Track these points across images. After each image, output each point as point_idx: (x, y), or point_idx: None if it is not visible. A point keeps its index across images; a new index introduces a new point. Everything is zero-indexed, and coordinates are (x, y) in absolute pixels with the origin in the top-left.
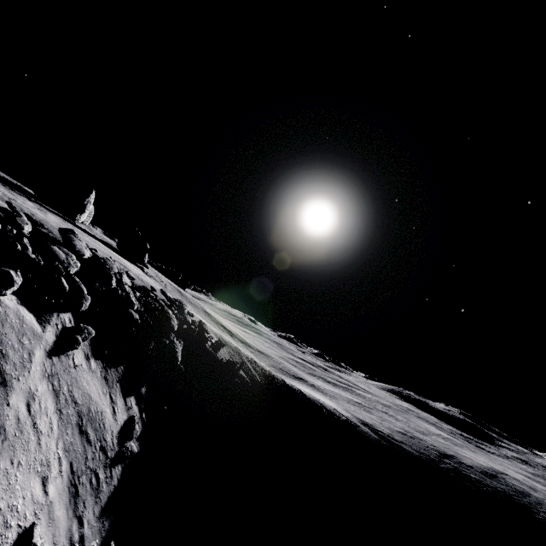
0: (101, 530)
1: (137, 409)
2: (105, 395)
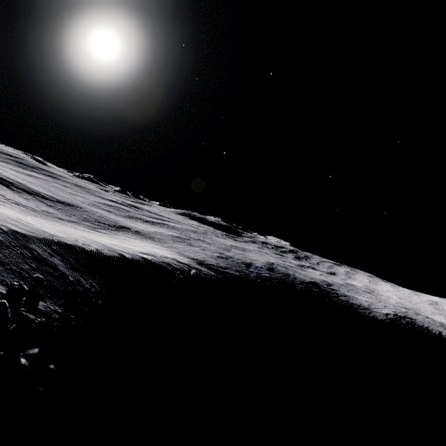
0: None
1: None
2: None
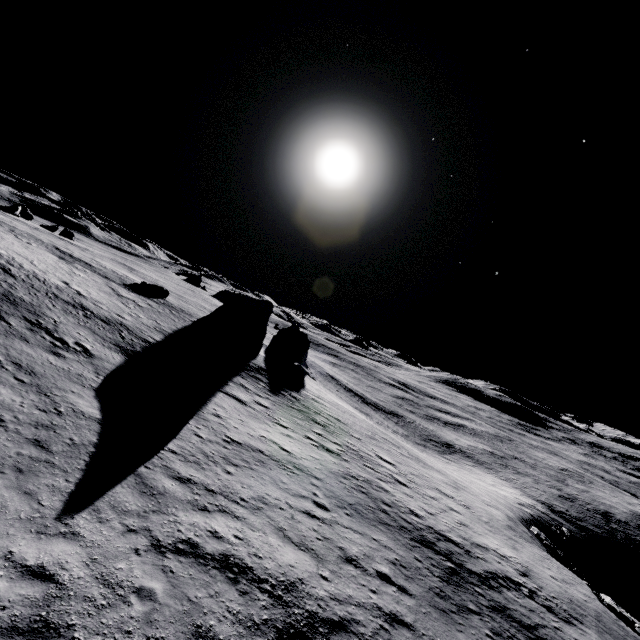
0: None
1: None
2: None
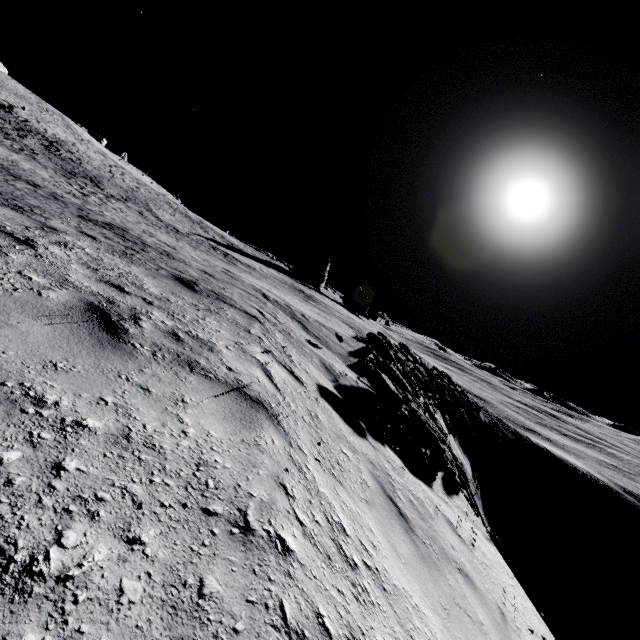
0: (487, 523)
1: (469, 462)
2: (461, 454)
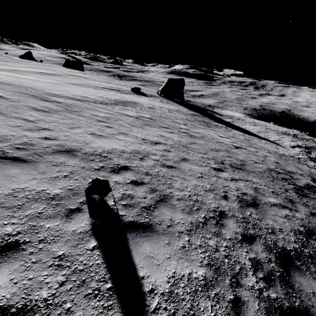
0: None
1: None
2: None
